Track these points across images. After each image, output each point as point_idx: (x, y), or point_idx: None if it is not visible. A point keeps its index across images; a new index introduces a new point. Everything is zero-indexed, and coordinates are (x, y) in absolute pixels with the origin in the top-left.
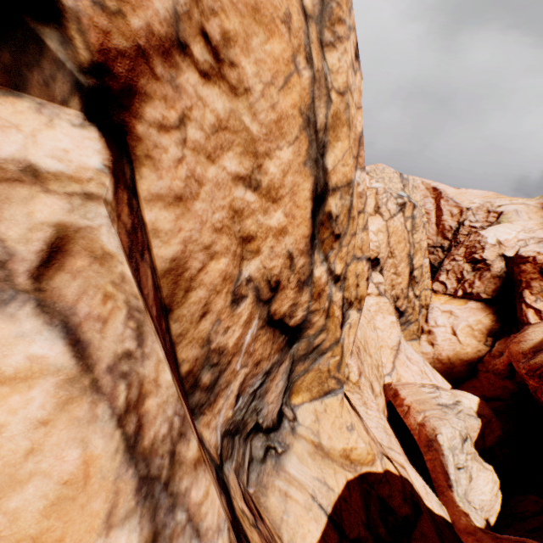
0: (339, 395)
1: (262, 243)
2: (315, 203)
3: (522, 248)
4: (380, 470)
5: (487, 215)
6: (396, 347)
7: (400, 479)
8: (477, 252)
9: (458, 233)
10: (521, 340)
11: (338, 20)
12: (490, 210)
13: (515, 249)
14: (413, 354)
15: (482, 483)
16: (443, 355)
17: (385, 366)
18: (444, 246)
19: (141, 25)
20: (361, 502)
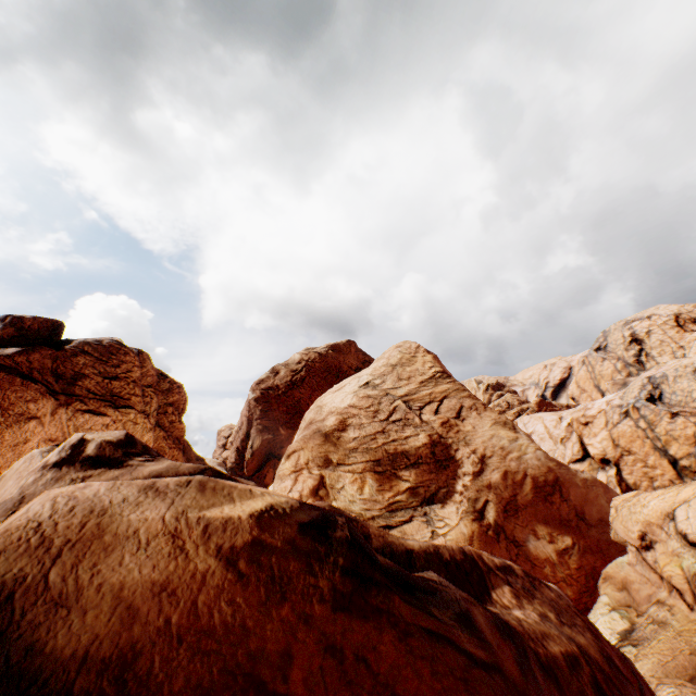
0: None
1: (656, 477)
2: (671, 464)
3: None
4: None
5: None
6: None
7: None
8: None
9: None
10: None
11: (653, 422)
12: None
13: None
14: None
15: None
16: None
17: None
18: None
19: (616, 457)
20: None
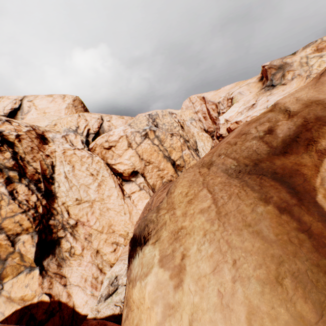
0: (25, 272)
1: None
2: None
3: None
4: (35, 301)
5: (227, 102)
6: None
7: (50, 303)
8: (217, 131)
9: None
10: None
11: None
12: (228, 98)
13: None
14: None
15: None
16: None
17: None
18: None
19: None
20: (16, 318)
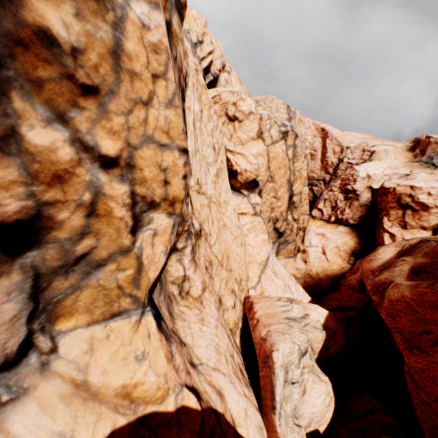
0: (134, 318)
1: None
2: None
3: (386, 181)
4: (171, 409)
5: (362, 154)
6: (264, 263)
7: (202, 415)
8: (350, 184)
9: (338, 169)
10: (372, 259)
11: None
12: (365, 149)
13: (381, 183)
14: (281, 269)
15: (315, 395)
16: (313, 271)
17: (251, 280)
18: (326, 179)
19: None
20: None
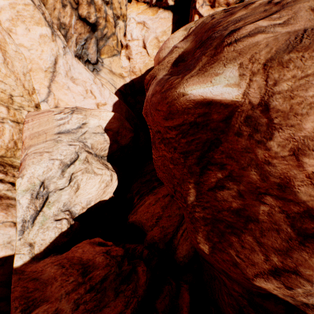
0: None
1: None
2: None
3: None
4: None
5: None
6: (52, 69)
7: None
8: None
9: None
10: (162, 50)
11: None
12: None
13: None
14: (83, 73)
15: (90, 187)
16: (136, 68)
17: (40, 93)
18: None
19: None
20: None
